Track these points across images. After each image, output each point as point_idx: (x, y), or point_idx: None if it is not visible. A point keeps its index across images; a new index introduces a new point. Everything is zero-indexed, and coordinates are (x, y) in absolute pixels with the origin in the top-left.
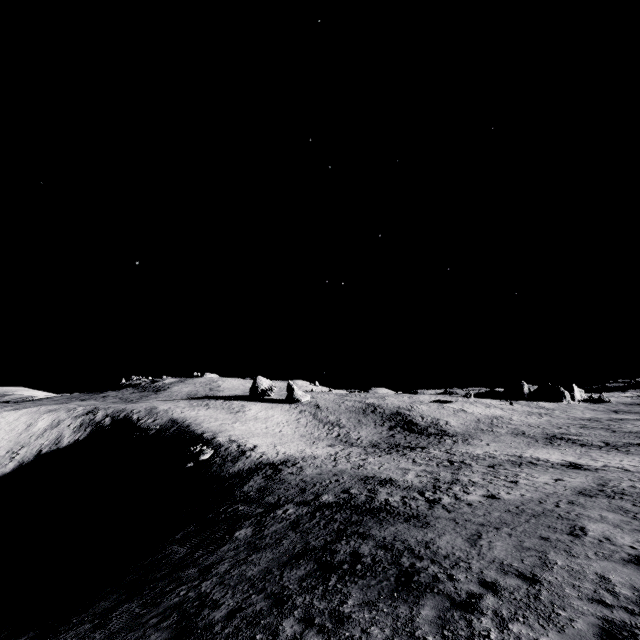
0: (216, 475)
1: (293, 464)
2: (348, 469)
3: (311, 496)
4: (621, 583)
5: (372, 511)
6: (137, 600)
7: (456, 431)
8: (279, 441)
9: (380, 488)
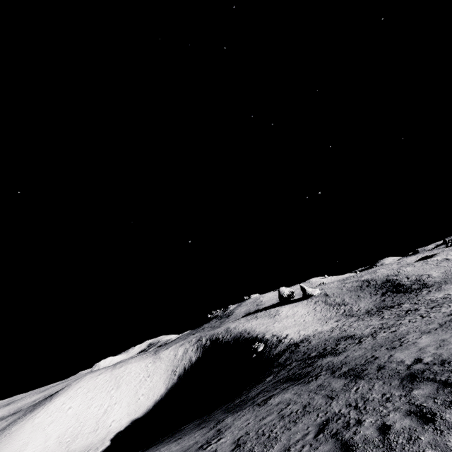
0: (267, 357)
1: (306, 340)
2: (335, 335)
3: (306, 355)
4: (375, 357)
5: (326, 355)
6: (229, 403)
7: (435, 281)
8: (302, 327)
9: (342, 342)
